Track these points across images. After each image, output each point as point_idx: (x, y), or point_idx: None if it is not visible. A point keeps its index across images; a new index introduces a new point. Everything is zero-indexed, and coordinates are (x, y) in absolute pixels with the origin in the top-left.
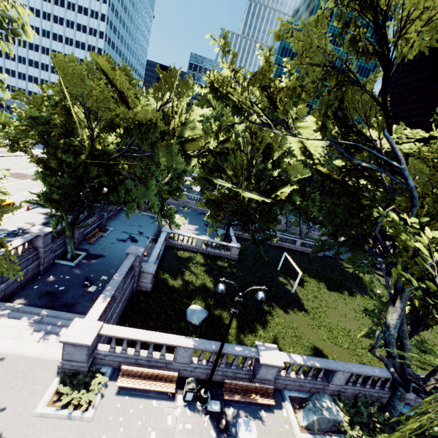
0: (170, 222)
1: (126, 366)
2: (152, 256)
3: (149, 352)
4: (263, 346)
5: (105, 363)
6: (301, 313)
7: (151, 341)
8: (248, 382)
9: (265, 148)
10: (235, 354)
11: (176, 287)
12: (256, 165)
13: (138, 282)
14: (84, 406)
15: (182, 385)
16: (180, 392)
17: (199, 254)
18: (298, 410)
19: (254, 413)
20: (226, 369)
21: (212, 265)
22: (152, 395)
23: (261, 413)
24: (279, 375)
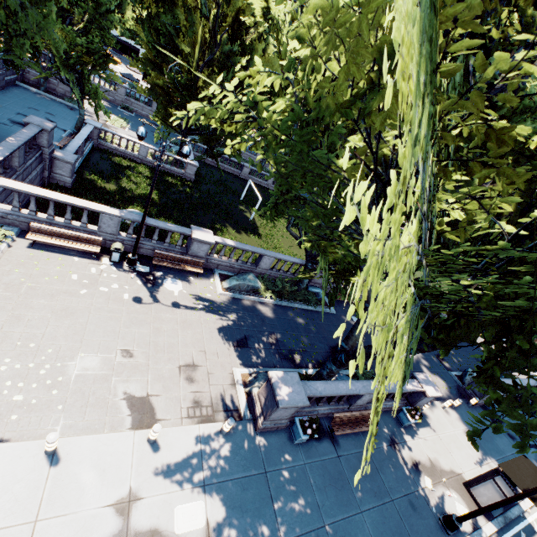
0: (97, 107)
1: (37, 224)
2: (71, 146)
3: (67, 217)
4: (198, 229)
5: (8, 223)
6: (254, 236)
7: (67, 203)
8: (180, 255)
9: (234, 18)
10: (167, 228)
11: (109, 190)
12: (221, 44)
13: (51, 174)
14: None
15: (109, 253)
16: (106, 256)
17: (143, 166)
18: (225, 280)
19: (183, 277)
20: (159, 245)
21: (160, 180)
22: (74, 254)
23: (190, 278)
24: (212, 257)
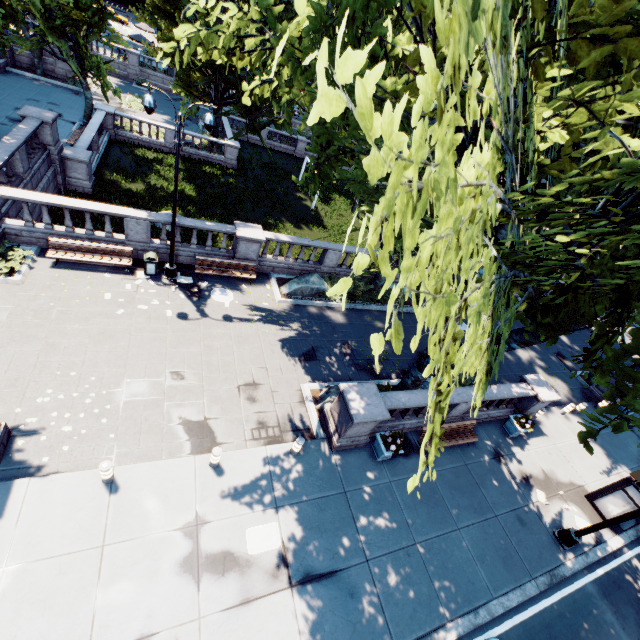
0: (103, 85)
1: (55, 239)
2: (82, 140)
3: (87, 228)
4: (243, 225)
5: (25, 241)
6: (318, 229)
7: (83, 209)
8: (226, 259)
9: None
10: (206, 228)
11: (136, 192)
12: None
13: (66, 179)
14: (5, 270)
15: (143, 265)
16: (141, 270)
17: (173, 157)
18: (283, 284)
19: (233, 286)
20: (200, 250)
21: (196, 172)
22: (104, 270)
23: (242, 287)
24: (265, 258)
